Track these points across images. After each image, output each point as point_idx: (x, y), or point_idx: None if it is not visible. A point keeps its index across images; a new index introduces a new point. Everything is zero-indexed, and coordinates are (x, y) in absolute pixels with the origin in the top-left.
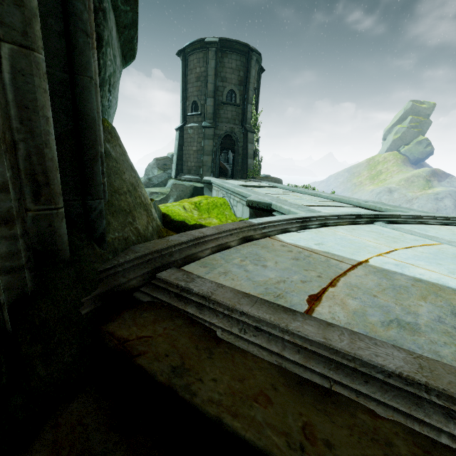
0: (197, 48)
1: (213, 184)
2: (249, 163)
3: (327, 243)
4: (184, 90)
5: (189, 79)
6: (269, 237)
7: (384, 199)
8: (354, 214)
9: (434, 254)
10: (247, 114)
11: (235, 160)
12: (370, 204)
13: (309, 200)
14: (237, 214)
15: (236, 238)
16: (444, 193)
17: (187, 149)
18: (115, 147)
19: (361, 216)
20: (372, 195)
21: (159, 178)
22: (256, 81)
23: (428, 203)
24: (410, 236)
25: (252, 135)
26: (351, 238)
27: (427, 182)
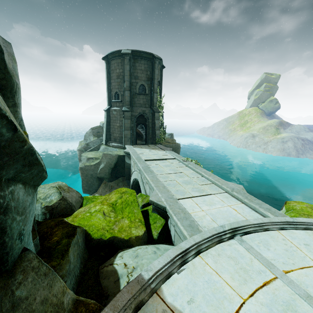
0: (116, 56)
1: (131, 156)
2: (157, 133)
3: (197, 297)
4: (108, 84)
5: (112, 76)
6: (156, 292)
7: (249, 142)
8: (220, 232)
9: (269, 305)
10: (154, 100)
11: (147, 131)
12: (234, 194)
13: (195, 184)
14: (146, 190)
15: (129, 312)
16: (287, 138)
17: (112, 124)
18: (26, 280)
19: (225, 233)
20: (242, 139)
21: (94, 143)
22: (159, 76)
23: (278, 145)
24: (256, 263)
25: (158, 113)
26: (215, 279)
27: (276, 129)
